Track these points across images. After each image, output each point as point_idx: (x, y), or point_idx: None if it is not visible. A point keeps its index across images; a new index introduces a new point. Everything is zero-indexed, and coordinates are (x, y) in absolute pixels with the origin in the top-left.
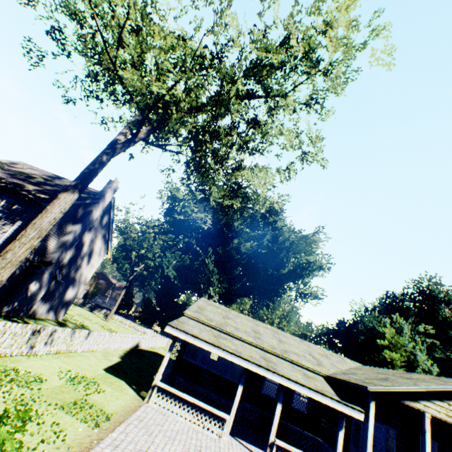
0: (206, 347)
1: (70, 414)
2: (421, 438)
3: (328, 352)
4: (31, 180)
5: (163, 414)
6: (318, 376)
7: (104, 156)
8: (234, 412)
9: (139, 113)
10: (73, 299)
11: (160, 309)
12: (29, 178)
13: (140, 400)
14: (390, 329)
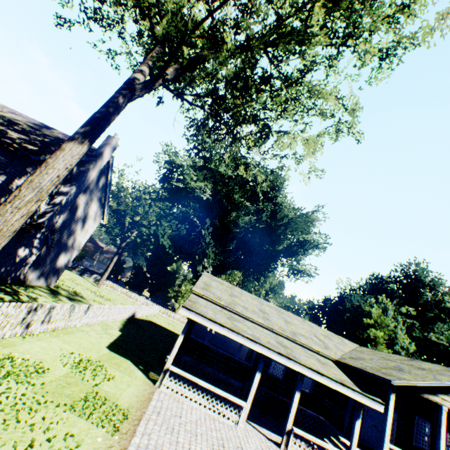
0: (224, 333)
1: (83, 417)
2: (416, 419)
3: (329, 333)
4: (14, 126)
5: (177, 400)
6: (328, 361)
7: (120, 98)
8: (251, 399)
9: (158, 48)
10: (65, 266)
11: (151, 276)
12: (11, 124)
13: (151, 384)
14: (376, 309)
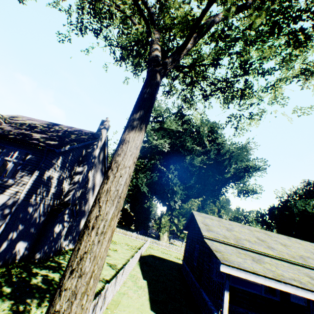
0: (271, 285)
1: None
2: None
3: None
4: (34, 129)
5: None
6: None
7: (157, 74)
8: None
9: (155, 31)
10: None
11: (135, 215)
12: (31, 127)
13: None
14: None
